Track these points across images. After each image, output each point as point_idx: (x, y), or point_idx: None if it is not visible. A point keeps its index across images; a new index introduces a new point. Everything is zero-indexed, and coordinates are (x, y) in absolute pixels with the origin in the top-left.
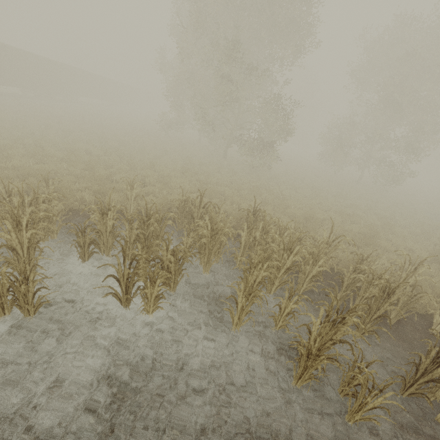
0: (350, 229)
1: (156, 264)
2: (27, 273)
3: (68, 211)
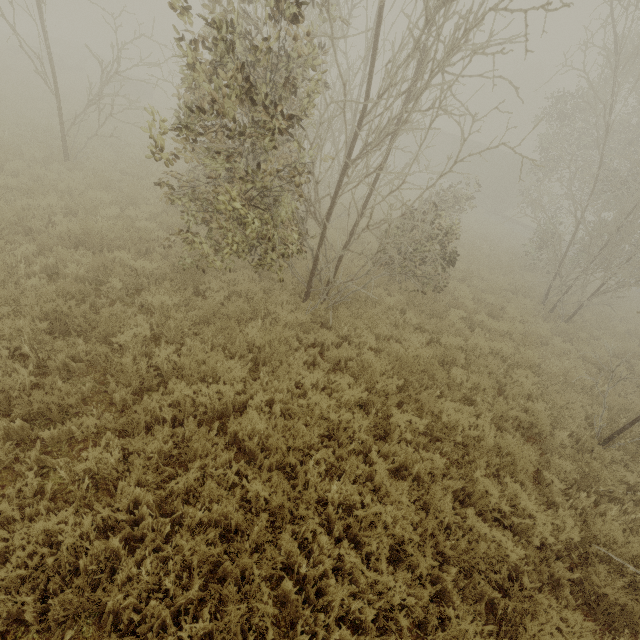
0: None
1: None
2: None
3: None
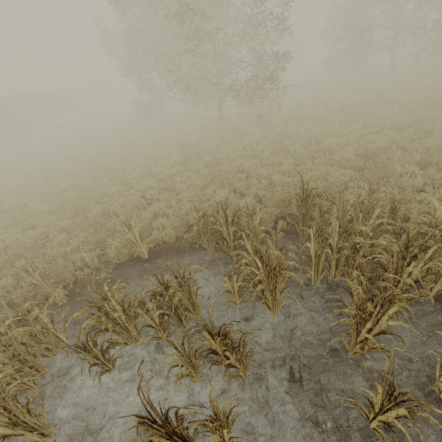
0: (434, 145)
1: (205, 357)
2: (39, 439)
3: (73, 286)
